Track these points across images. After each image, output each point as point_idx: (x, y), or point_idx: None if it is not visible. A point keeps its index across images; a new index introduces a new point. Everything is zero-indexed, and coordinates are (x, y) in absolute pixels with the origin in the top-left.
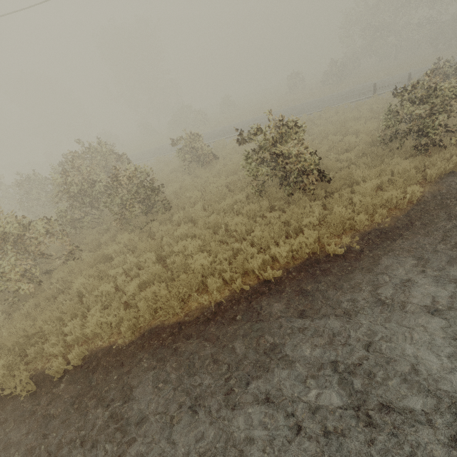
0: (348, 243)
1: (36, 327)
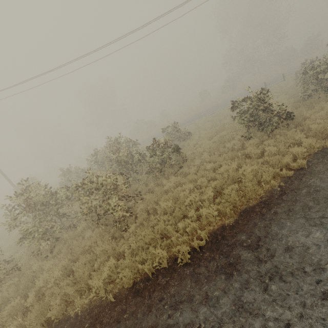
0: None
1: (161, 228)
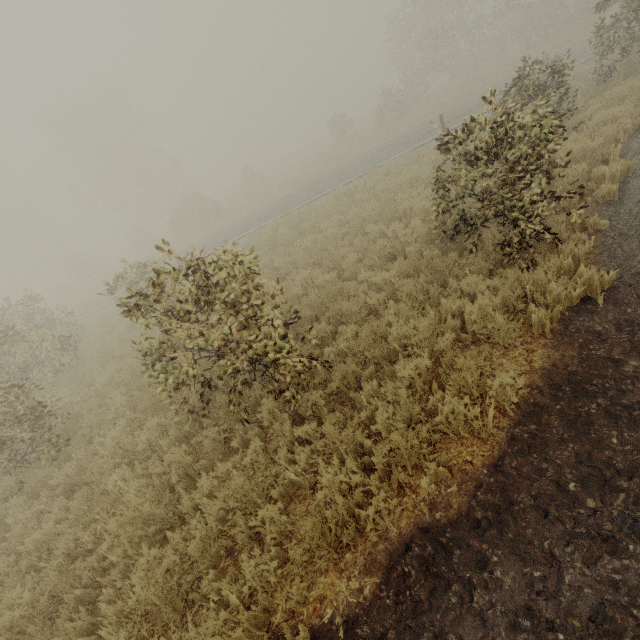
0: (350, 600)
1: None
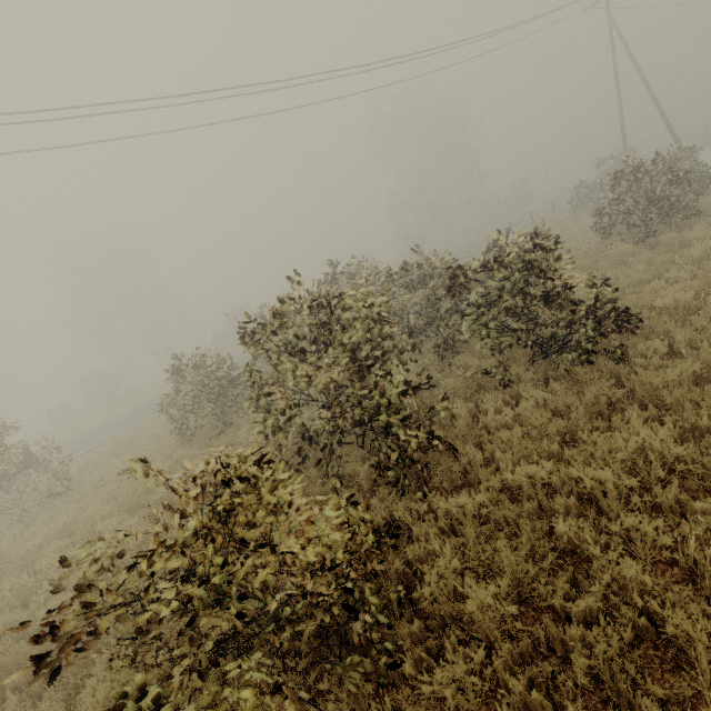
0: None
1: None
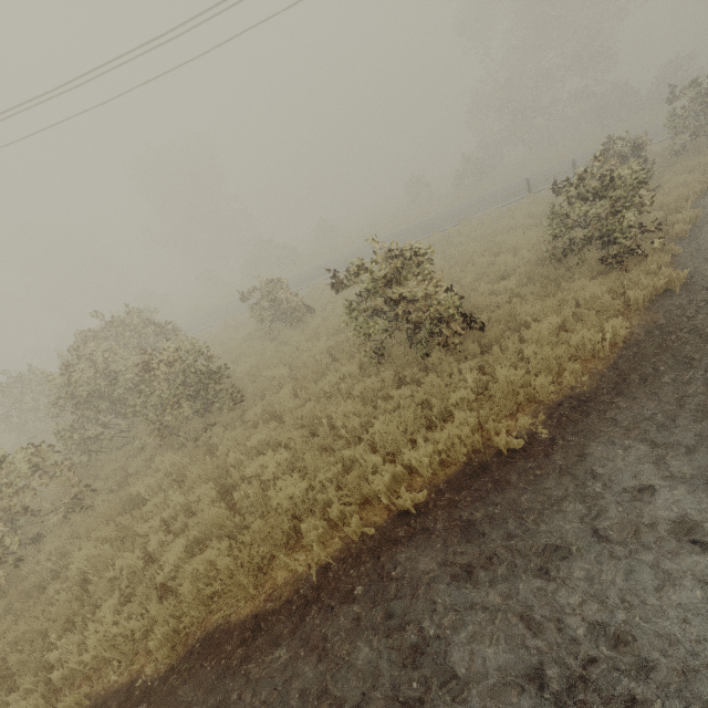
0: (528, 426)
1: None
